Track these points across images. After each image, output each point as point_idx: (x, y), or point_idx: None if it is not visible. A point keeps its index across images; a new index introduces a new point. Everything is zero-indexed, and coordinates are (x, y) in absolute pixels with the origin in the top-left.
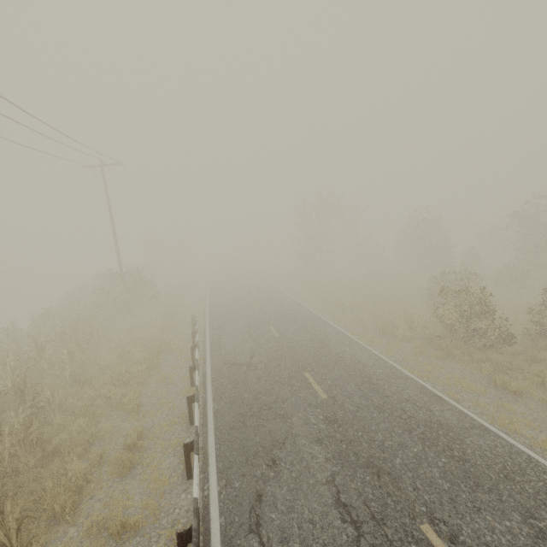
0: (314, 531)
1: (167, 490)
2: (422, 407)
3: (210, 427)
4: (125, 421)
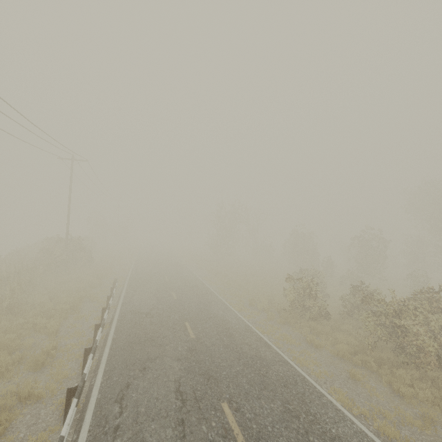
0: (157, 403)
1: (65, 381)
2: (254, 348)
3: (107, 348)
4: (44, 340)
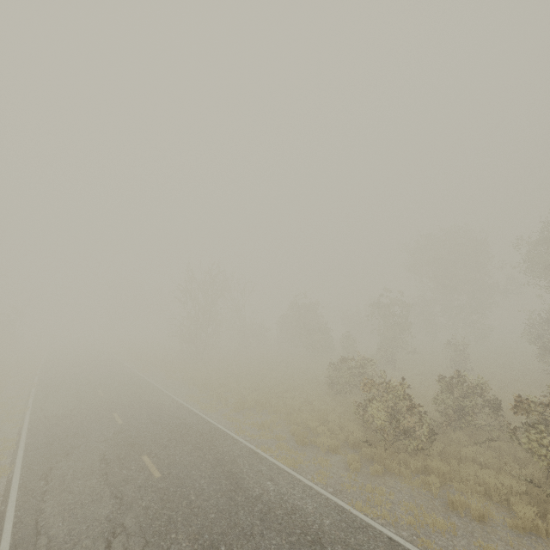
0: None
1: None
2: None
3: None
4: None
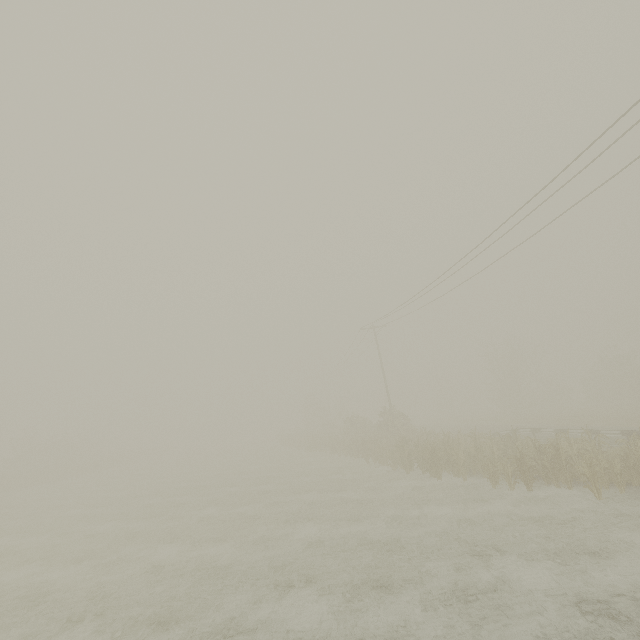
0: None
1: None
2: None
3: None
4: None
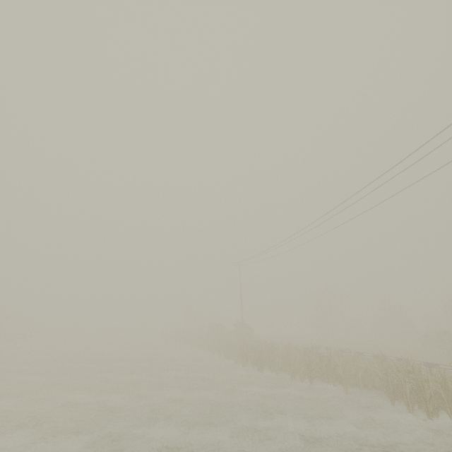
0: None
1: None
2: None
3: None
4: None
